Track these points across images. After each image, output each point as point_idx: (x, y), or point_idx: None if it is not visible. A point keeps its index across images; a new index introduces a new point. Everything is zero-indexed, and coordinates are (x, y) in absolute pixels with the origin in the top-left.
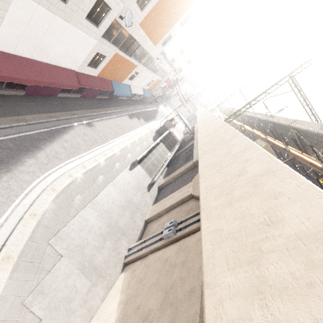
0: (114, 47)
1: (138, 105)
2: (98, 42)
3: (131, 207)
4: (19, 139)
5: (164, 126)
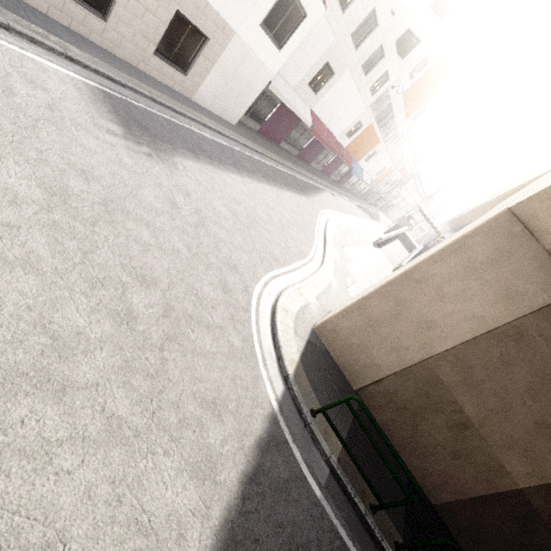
0: (373, 117)
1: (359, 200)
2: (365, 110)
3: (384, 274)
4: (305, 182)
5: (398, 226)
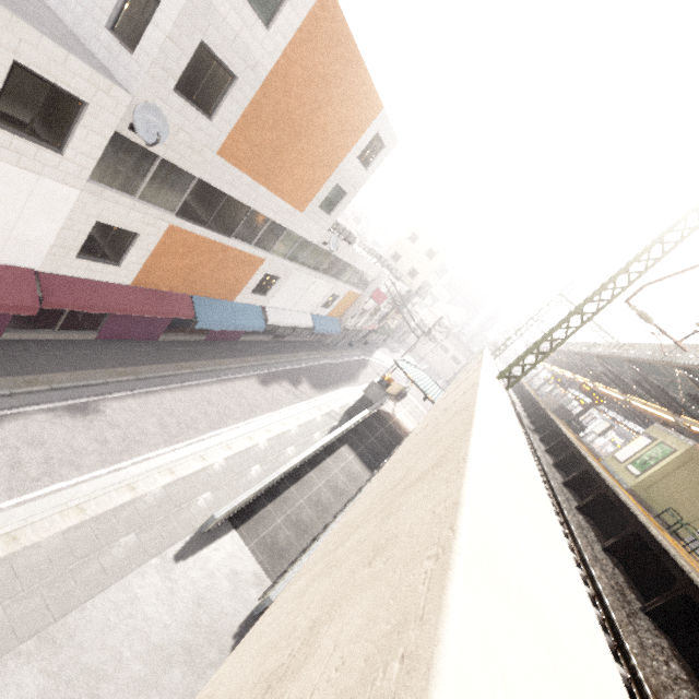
0: (156, 211)
1: (304, 351)
2: (86, 193)
3: None
4: None
5: (366, 398)
